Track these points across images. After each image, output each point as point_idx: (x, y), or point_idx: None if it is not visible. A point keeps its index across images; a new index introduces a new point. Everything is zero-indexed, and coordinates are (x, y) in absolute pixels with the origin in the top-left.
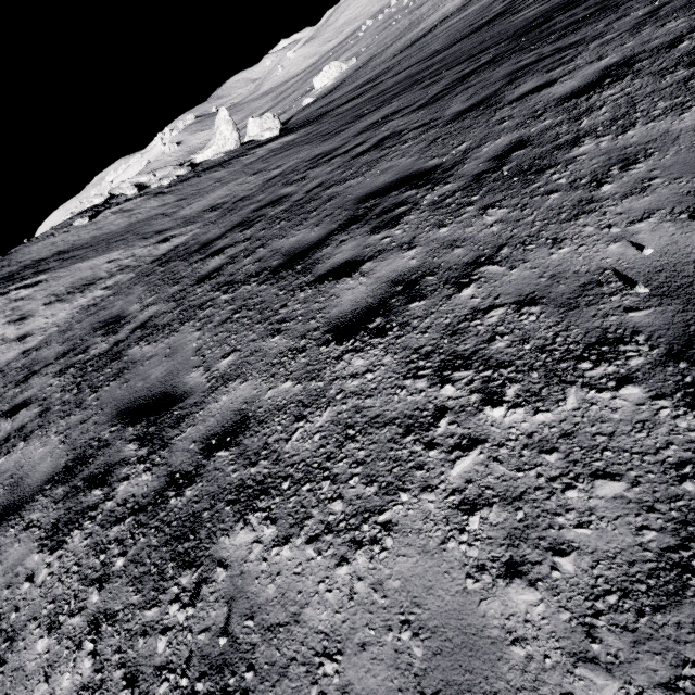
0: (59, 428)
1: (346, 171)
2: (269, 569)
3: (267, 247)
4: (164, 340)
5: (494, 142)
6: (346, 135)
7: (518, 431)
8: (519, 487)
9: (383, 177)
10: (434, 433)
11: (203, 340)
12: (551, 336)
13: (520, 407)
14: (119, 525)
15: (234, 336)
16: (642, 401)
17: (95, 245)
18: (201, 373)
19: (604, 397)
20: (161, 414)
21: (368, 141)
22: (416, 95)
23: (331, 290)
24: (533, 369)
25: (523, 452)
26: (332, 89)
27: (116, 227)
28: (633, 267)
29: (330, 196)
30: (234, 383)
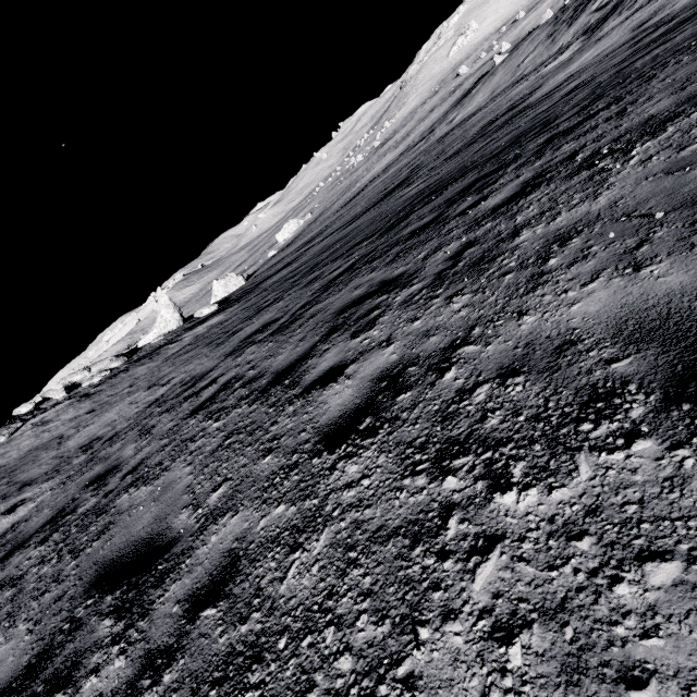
0: None
1: (165, 447)
2: None
3: None
4: None
5: (227, 523)
6: (227, 347)
7: None
8: None
9: (148, 514)
10: None
11: None
12: None
13: None
14: None
15: None
16: None
17: None
18: None
19: None
20: None
21: (218, 380)
22: (295, 297)
23: None
24: None
25: None
26: (290, 242)
27: (16, 455)
28: None
29: (111, 517)
30: None
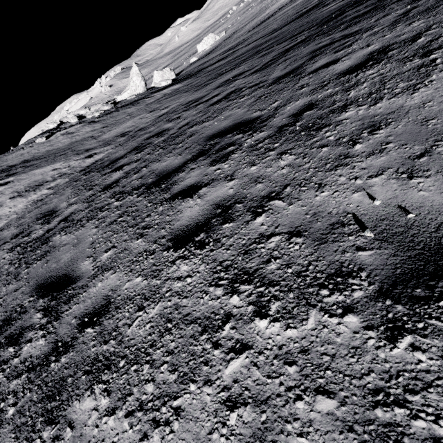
0: (1, 293)
1: (204, 115)
2: (98, 435)
3: (148, 167)
4: (75, 232)
5: (295, 103)
6: (210, 87)
7: (273, 342)
8: (267, 391)
9: (225, 122)
10: (220, 335)
11: (97, 236)
12: (306, 263)
13: (278, 322)
14: (18, 379)
15: (115, 235)
16: (357, 329)
17: (46, 157)
18: (90, 262)
19: (333, 322)
20: (60, 291)
21: (221, 94)
22: (255, 61)
23: (178, 207)
24: (291, 290)
25: (274, 361)
26: (209, 52)
27: (62, 145)
28: (366, 214)
29: (192, 133)
30: (107, 273)
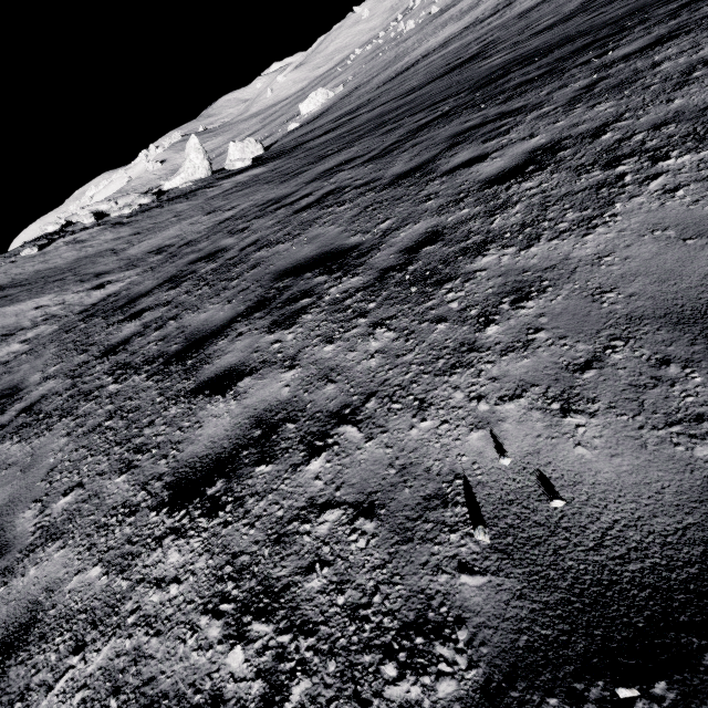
0: None
1: (283, 229)
2: None
3: (178, 320)
4: (34, 440)
5: (413, 227)
6: (302, 179)
7: None
8: None
9: (307, 248)
10: None
11: (63, 454)
12: (370, 587)
13: None
14: None
15: (90, 458)
16: None
17: (32, 284)
18: (34, 513)
19: None
20: None
21: (314, 193)
22: (374, 141)
23: (200, 412)
24: (333, 653)
25: None
26: (317, 116)
27: (63, 261)
28: (486, 483)
29: (256, 261)
30: (52, 547)
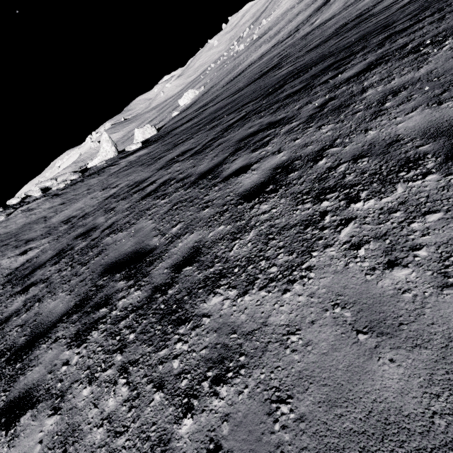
0: None
1: (128, 215)
2: None
3: (40, 304)
4: None
5: (188, 237)
6: (157, 165)
7: None
8: None
9: (130, 242)
10: None
11: None
12: None
13: None
14: None
15: None
16: None
17: None
18: None
19: None
20: None
21: (157, 182)
22: (202, 136)
23: None
24: None
25: None
26: (189, 106)
27: (15, 227)
28: None
29: (102, 247)
30: None
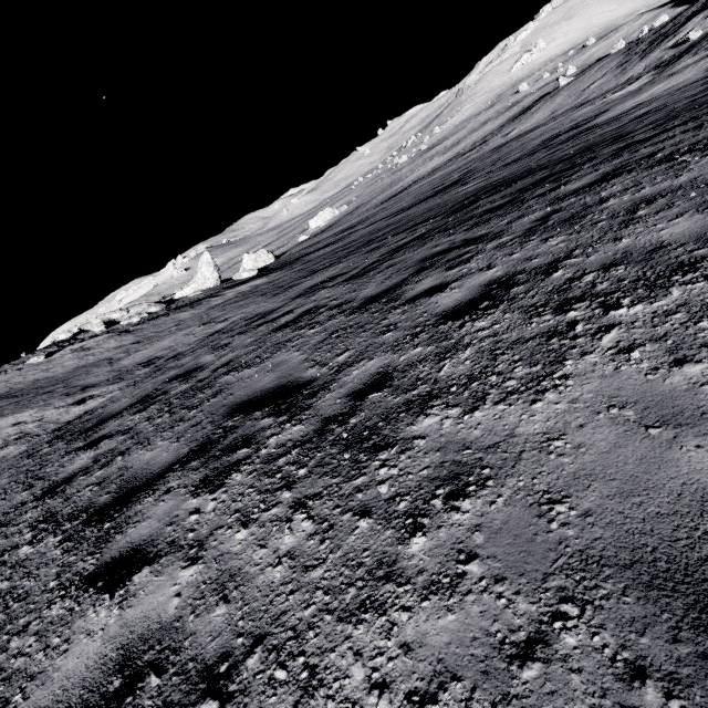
0: None
1: (256, 350)
2: None
3: (125, 457)
4: None
5: (366, 364)
6: (290, 294)
7: None
8: None
9: (268, 377)
10: None
11: None
12: None
13: None
14: None
15: None
16: None
17: (23, 395)
18: None
19: None
20: None
21: (295, 311)
22: (358, 259)
23: (77, 621)
24: None
25: None
26: (324, 230)
27: (62, 370)
28: None
29: (221, 387)
30: None
